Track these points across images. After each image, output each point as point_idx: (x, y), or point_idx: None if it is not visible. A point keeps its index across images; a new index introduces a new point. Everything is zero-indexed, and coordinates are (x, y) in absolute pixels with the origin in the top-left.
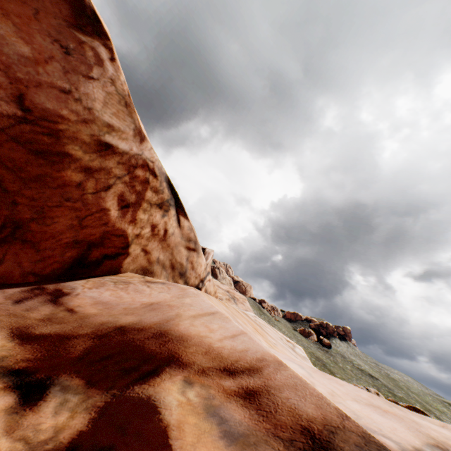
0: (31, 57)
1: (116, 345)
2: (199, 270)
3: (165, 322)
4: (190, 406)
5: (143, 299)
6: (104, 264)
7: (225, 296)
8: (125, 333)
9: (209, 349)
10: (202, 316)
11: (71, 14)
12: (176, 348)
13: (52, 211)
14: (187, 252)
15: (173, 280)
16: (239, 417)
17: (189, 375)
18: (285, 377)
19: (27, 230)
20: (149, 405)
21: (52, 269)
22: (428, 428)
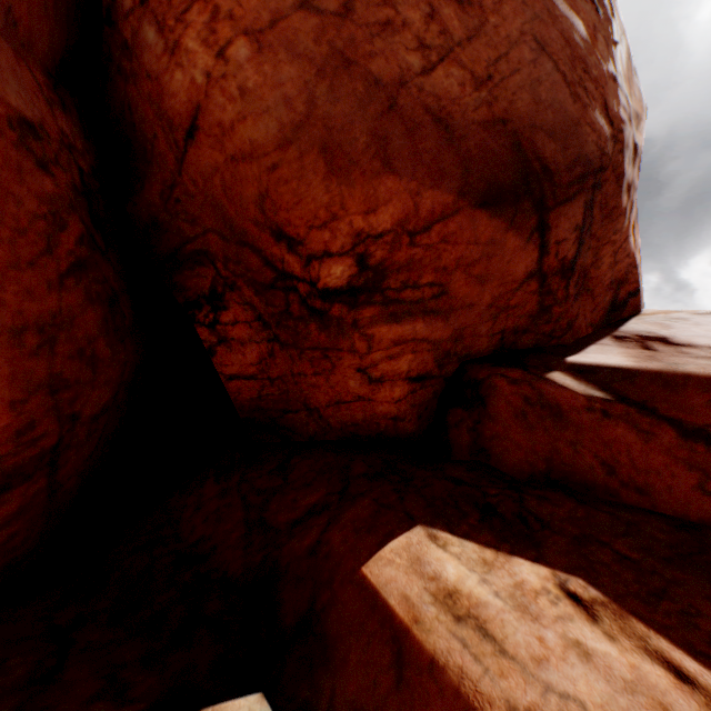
0: (586, 37)
1: None
2: None
3: None
4: None
5: None
6: (628, 304)
7: None
8: None
9: None
10: None
11: None
12: None
13: (601, 250)
14: None
15: None
16: None
17: None
18: None
19: (587, 278)
20: None
21: (598, 318)
22: None
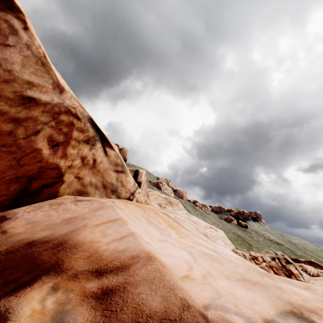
0: None
1: (16, 259)
2: (128, 187)
3: (70, 233)
4: (41, 314)
5: (66, 215)
6: (44, 192)
7: (164, 202)
8: (31, 247)
9: (93, 252)
10: (105, 223)
11: None
12: (64, 256)
13: None
14: (116, 174)
15: (106, 196)
16: (81, 321)
17: (60, 281)
18: (148, 271)
19: None
20: (1, 319)
21: (1, 201)
22: (291, 293)
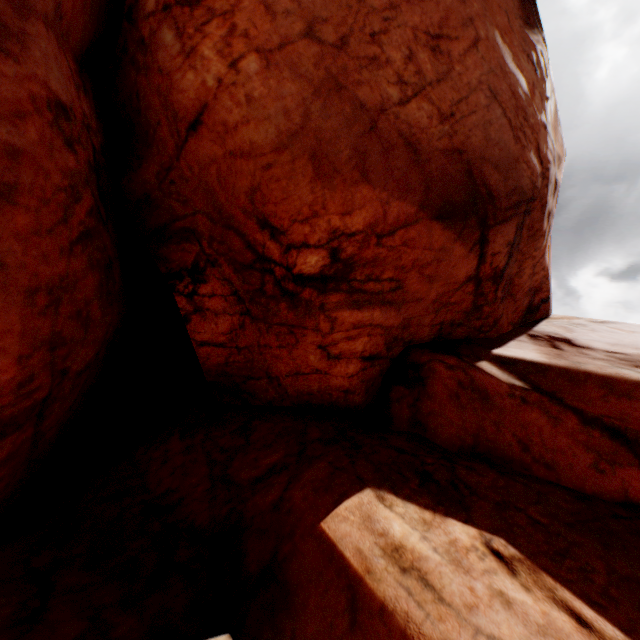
0: (527, 91)
1: None
2: None
3: None
4: None
5: None
6: (540, 308)
7: None
8: None
9: None
10: None
11: (518, 3)
12: None
13: (524, 263)
14: None
15: None
16: None
17: None
18: None
19: (512, 284)
20: None
21: (517, 318)
22: None
